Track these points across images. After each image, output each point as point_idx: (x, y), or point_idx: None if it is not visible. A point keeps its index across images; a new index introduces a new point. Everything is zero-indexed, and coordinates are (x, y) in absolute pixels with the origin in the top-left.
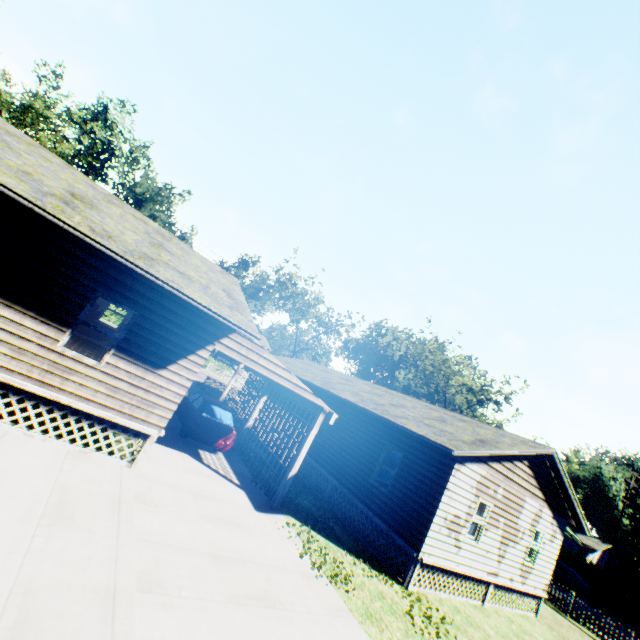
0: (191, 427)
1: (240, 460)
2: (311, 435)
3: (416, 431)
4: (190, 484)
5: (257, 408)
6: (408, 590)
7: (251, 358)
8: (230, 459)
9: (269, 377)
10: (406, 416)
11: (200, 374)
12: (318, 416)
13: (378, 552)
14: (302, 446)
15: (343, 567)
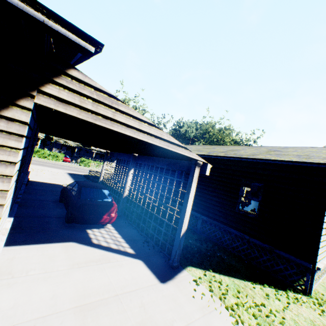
0: (72, 214)
1: (127, 224)
2: (191, 191)
3: (289, 160)
4: (75, 292)
5: (128, 180)
6: (311, 297)
7: (103, 115)
8: (118, 227)
9: (135, 138)
10: (254, 153)
11: (86, 171)
12: (193, 171)
13: (264, 266)
14: (185, 203)
15: (269, 312)
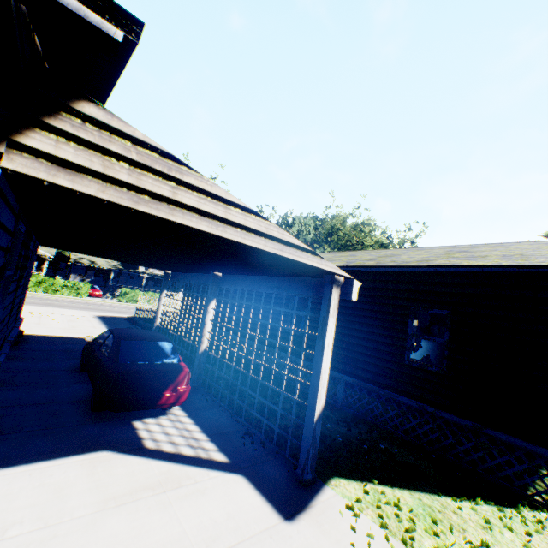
0: (102, 393)
1: (210, 403)
2: (328, 332)
3: (496, 264)
4: None
5: (207, 321)
6: None
7: (152, 193)
8: (194, 411)
9: (218, 236)
10: (427, 258)
11: (131, 310)
12: (329, 295)
13: (468, 461)
14: (319, 357)
15: None
